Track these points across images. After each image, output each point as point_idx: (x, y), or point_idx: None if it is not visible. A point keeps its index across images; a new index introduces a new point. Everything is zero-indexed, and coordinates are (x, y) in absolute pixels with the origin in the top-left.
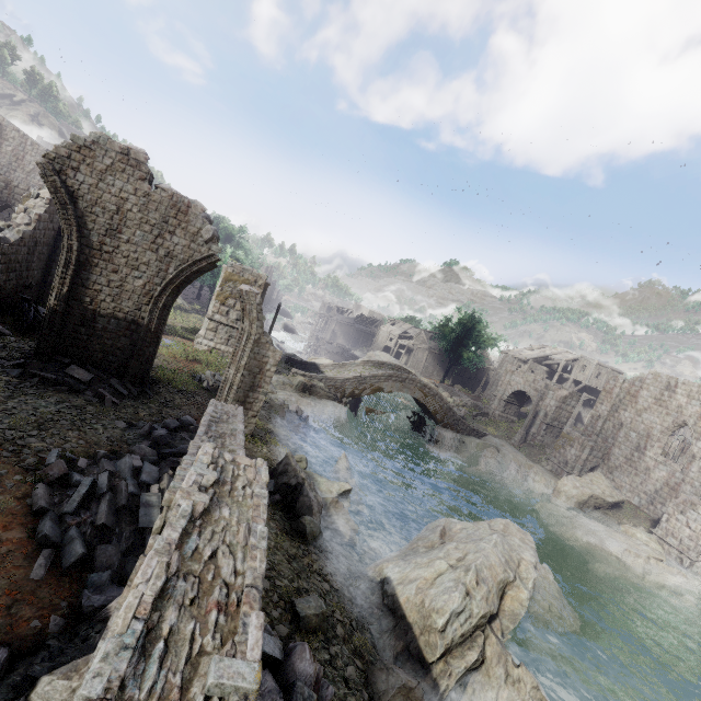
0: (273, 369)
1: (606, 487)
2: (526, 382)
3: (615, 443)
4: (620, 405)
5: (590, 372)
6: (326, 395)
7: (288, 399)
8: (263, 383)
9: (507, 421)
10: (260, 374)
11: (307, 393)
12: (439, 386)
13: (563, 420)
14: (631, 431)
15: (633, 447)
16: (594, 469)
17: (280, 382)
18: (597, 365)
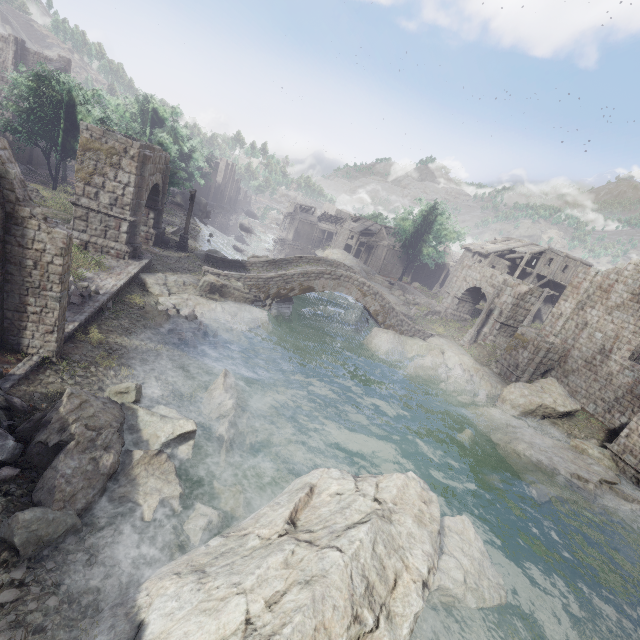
0: (58, 261)
1: (558, 396)
2: (482, 278)
3: (575, 344)
4: (587, 302)
5: (557, 266)
6: (243, 297)
7: (183, 302)
8: (48, 284)
9: (460, 319)
10: (37, 269)
11: (217, 295)
12: (395, 284)
13: (520, 318)
14: (596, 331)
15: (596, 349)
16: (547, 372)
17: (180, 283)
18: (565, 257)
